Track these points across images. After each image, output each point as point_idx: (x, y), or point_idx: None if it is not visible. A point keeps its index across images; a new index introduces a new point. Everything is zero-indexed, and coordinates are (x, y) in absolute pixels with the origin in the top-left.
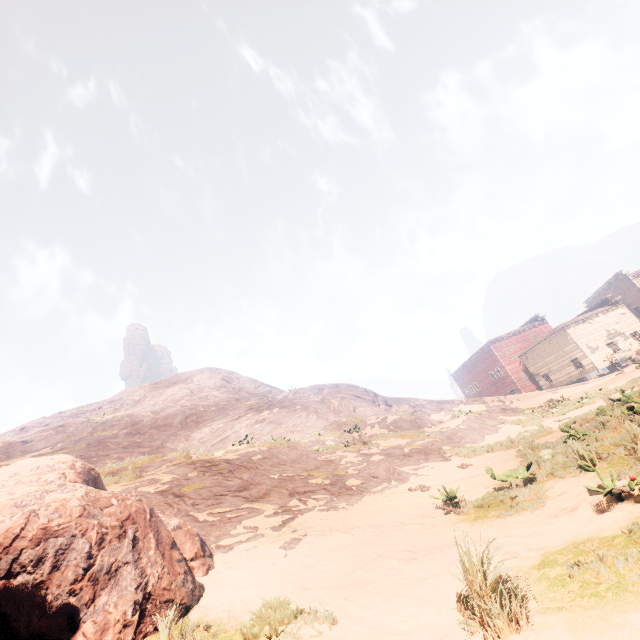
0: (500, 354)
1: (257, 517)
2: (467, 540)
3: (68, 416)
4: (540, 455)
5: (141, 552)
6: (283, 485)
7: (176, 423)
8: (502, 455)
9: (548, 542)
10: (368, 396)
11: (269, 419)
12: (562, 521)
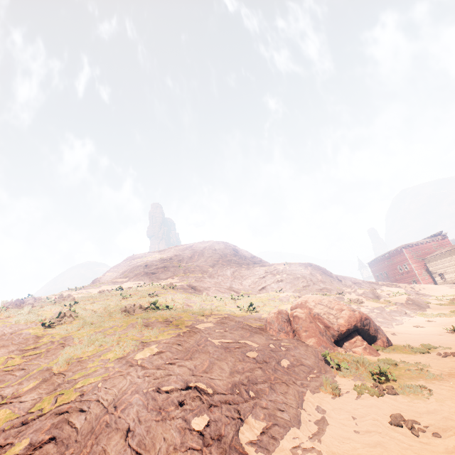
0: (409, 255)
1: None
2: None
3: (159, 261)
4: None
5: (378, 327)
6: None
7: (229, 275)
8: (449, 319)
9: None
10: (328, 273)
11: (285, 280)
12: None
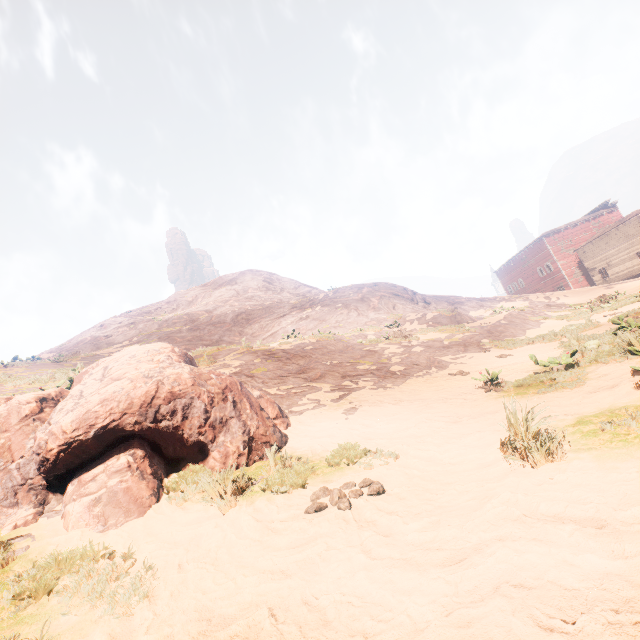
0: (554, 248)
1: (317, 393)
2: (515, 404)
3: (135, 315)
4: (585, 345)
5: (241, 411)
6: (335, 370)
7: (229, 321)
8: (543, 347)
9: (584, 410)
10: (407, 294)
11: (312, 316)
12: (600, 395)
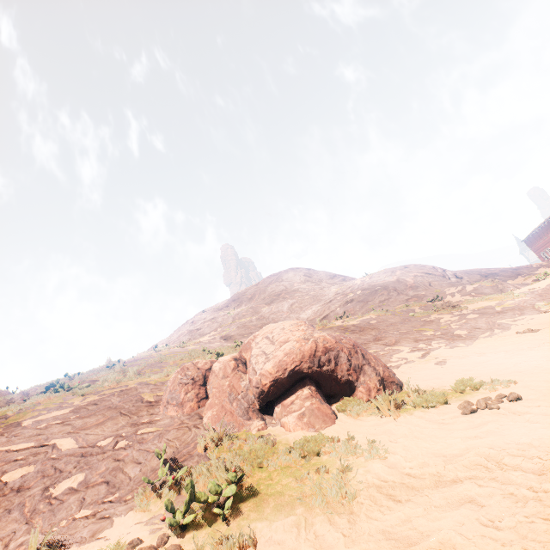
0: None
1: (401, 353)
2: None
3: (212, 312)
4: None
5: (368, 360)
6: (405, 336)
7: (285, 309)
8: None
9: None
10: (437, 272)
11: (356, 299)
12: None
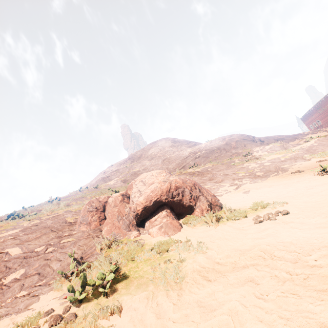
0: None
1: (224, 187)
2: None
3: (116, 166)
4: None
5: (202, 193)
6: (227, 177)
7: (160, 163)
8: None
9: None
10: (249, 138)
11: (201, 156)
12: None
